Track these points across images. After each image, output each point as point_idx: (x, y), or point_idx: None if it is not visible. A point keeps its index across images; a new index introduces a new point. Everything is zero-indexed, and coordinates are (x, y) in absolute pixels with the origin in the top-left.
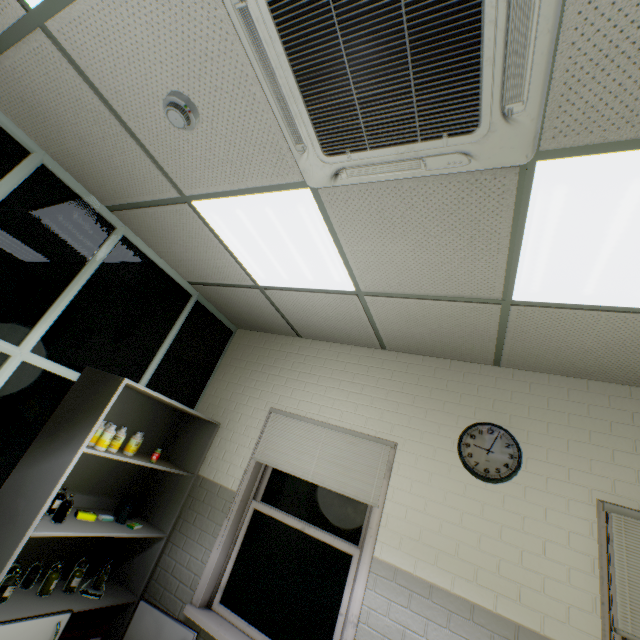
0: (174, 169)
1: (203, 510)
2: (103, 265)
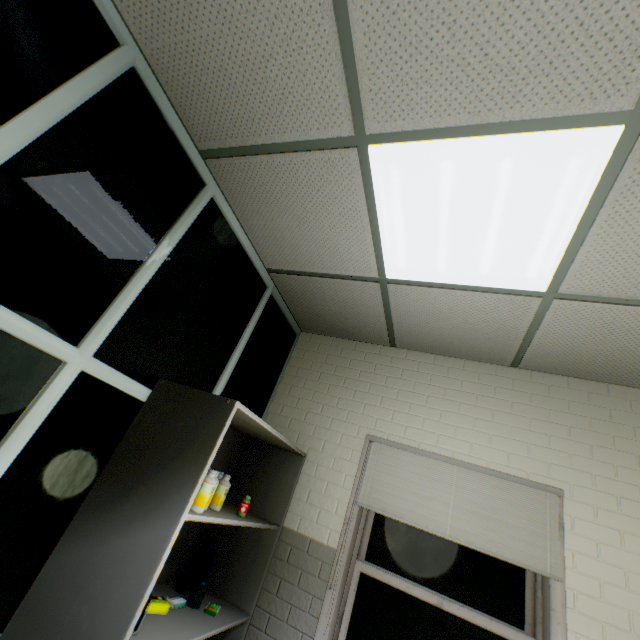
0: (378, 84)
1: (289, 574)
2: (186, 234)
